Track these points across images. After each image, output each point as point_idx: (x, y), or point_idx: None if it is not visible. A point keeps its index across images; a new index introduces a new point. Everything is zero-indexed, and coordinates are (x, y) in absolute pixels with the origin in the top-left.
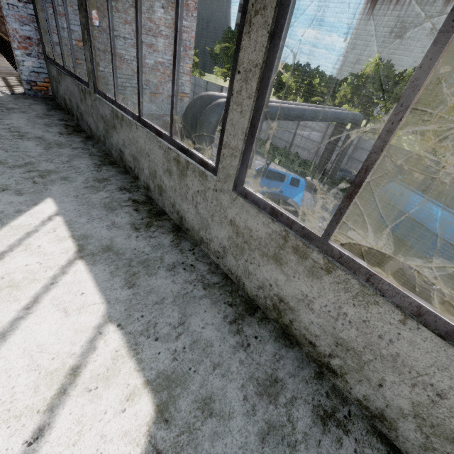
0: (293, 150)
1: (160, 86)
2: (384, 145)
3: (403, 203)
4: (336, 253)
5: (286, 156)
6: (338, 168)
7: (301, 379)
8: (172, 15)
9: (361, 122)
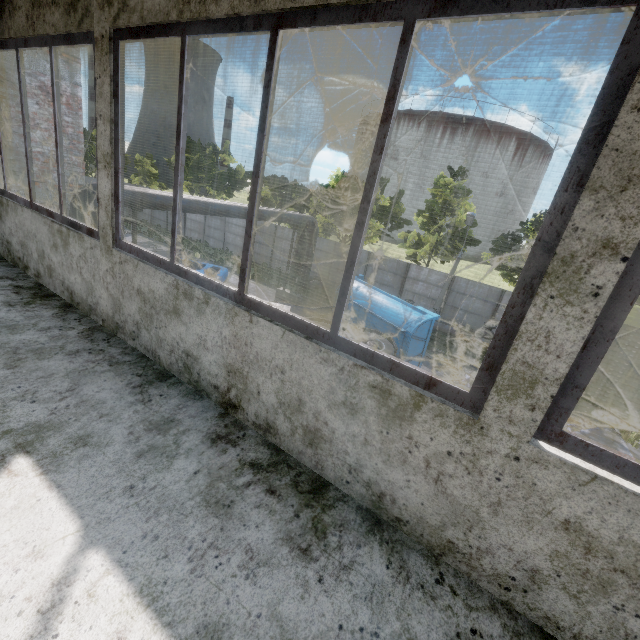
0: (274, 266)
1: (43, 175)
2: (0, 137)
3: (358, 297)
4: (9, 195)
5: (263, 271)
6: (307, 274)
7: (5, 272)
8: (51, 111)
9: (314, 224)
